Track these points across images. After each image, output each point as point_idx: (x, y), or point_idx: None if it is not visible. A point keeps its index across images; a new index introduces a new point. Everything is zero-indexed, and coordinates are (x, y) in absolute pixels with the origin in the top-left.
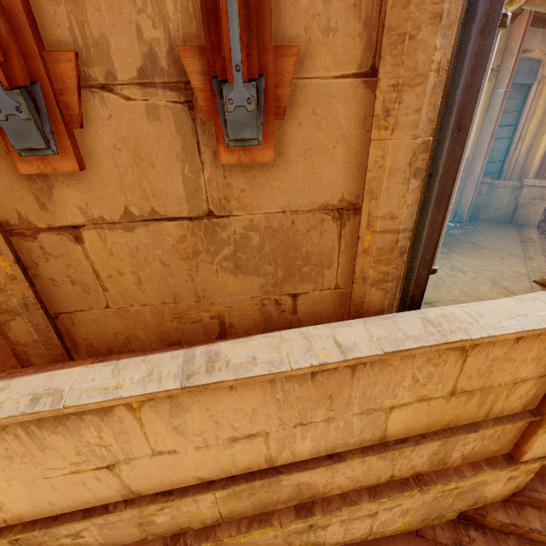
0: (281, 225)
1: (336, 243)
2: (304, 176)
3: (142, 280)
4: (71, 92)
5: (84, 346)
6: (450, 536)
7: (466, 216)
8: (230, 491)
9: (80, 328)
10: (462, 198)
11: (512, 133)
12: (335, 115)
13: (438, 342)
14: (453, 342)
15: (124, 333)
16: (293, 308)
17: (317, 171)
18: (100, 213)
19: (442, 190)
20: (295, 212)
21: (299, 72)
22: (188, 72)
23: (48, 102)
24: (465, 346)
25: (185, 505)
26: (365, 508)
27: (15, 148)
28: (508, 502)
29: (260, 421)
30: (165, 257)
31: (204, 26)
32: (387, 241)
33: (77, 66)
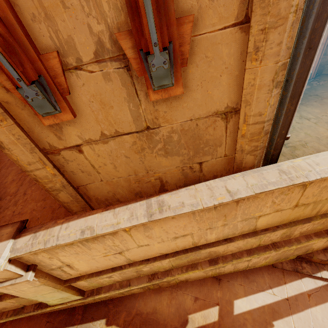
0: (190, 127)
1: (224, 132)
2: (202, 97)
3: (117, 166)
4: (60, 76)
5: (94, 199)
6: (291, 266)
7: (313, 74)
8: (176, 257)
9: (90, 192)
10: None
11: None
12: (220, 55)
13: (288, 185)
14: (297, 184)
15: (112, 191)
16: (200, 169)
17: (210, 93)
18: (88, 137)
19: (295, 91)
20: (198, 118)
21: (194, 32)
22: (124, 49)
23: (49, 85)
24: (305, 183)
25: (156, 263)
26: (245, 259)
27: (40, 114)
28: (326, 249)
29: (188, 229)
30: (127, 153)
31: (130, 17)
32: (257, 129)
33: (59, 59)
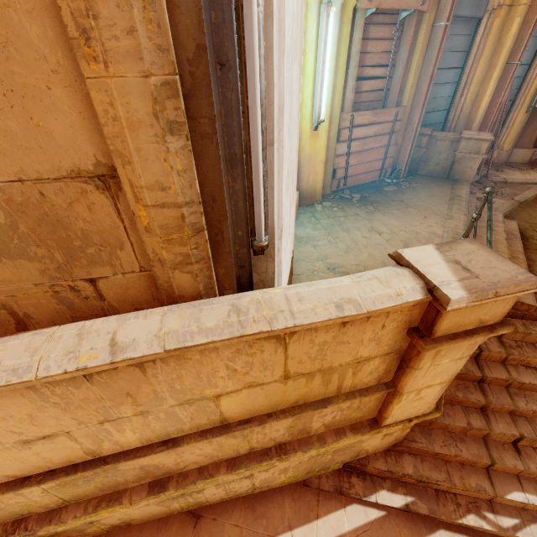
0: (28, 198)
1: (117, 219)
2: (24, 130)
3: None
4: None
5: None
6: (333, 483)
7: (403, 171)
8: (58, 482)
9: None
10: (400, 151)
11: (458, 77)
12: (25, 37)
13: (232, 335)
14: (250, 335)
15: None
16: (98, 294)
17: (41, 124)
18: None
19: (228, 151)
20: (38, 180)
21: None
22: None
23: None
24: (279, 335)
25: (8, 499)
26: (222, 479)
27: None
28: (390, 451)
29: (49, 424)
30: None
31: None
32: (170, 218)
33: None
